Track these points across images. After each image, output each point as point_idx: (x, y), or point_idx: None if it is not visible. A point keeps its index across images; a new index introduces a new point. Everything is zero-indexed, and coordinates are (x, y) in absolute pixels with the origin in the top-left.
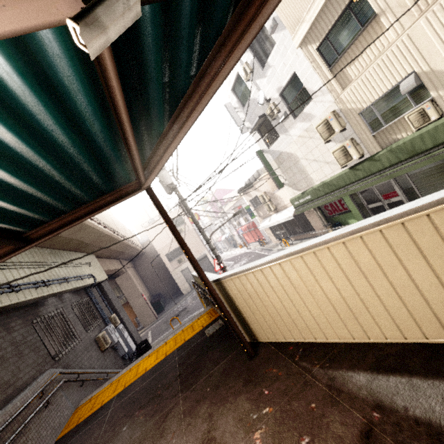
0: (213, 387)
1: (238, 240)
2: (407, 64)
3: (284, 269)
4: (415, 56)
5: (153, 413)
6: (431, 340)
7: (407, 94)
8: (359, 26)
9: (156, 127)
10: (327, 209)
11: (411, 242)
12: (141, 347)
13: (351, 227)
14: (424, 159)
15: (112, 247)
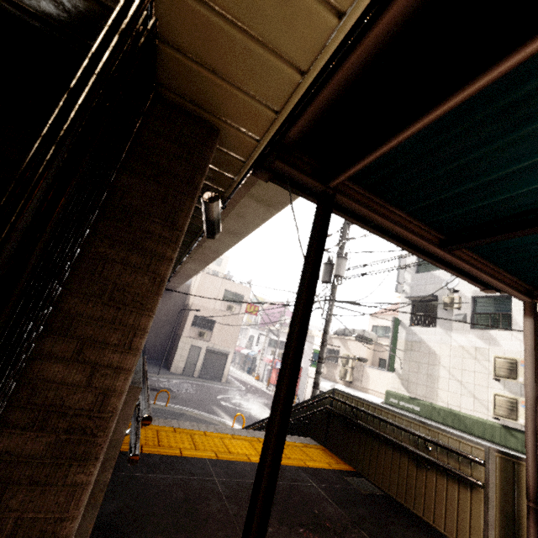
0: None
1: (261, 369)
2: None
3: None
4: None
5: None
6: None
7: None
8: None
9: None
10: None
11: None
12: None
13: None
14: None
15: (189, 265)
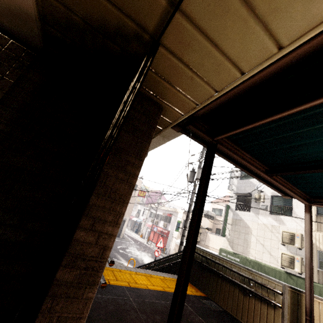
0: None
1: (144, 230)
2: None
3: None
4: None
5: None
6: None
7: None
8: None
9: None
10: None
11: None
12: None
13: None
14: None
15: None
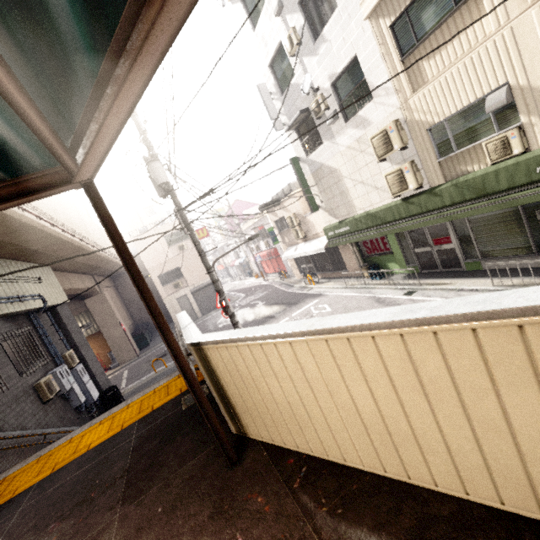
0: (167, 507)
1: (254, 268)
2: (501, 71)
3: (297, 352)
4: (514, 62)
5: (73, 534)
6: (509, 507)
7: (492, 114)
8: (452, 3)
9: (78, 55)
10: (366, 246)
11: (527, 361)
12: (107, 395)
13: (419, 309)
14: (493, 203)
15: (80, 259)
